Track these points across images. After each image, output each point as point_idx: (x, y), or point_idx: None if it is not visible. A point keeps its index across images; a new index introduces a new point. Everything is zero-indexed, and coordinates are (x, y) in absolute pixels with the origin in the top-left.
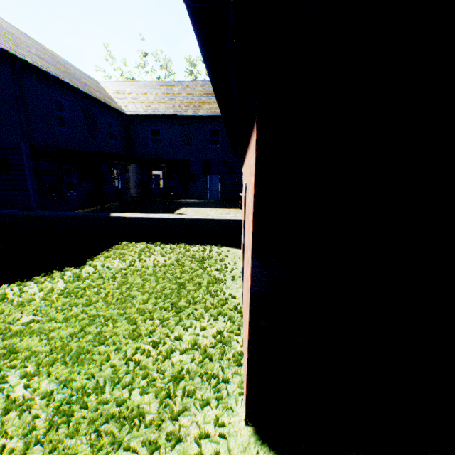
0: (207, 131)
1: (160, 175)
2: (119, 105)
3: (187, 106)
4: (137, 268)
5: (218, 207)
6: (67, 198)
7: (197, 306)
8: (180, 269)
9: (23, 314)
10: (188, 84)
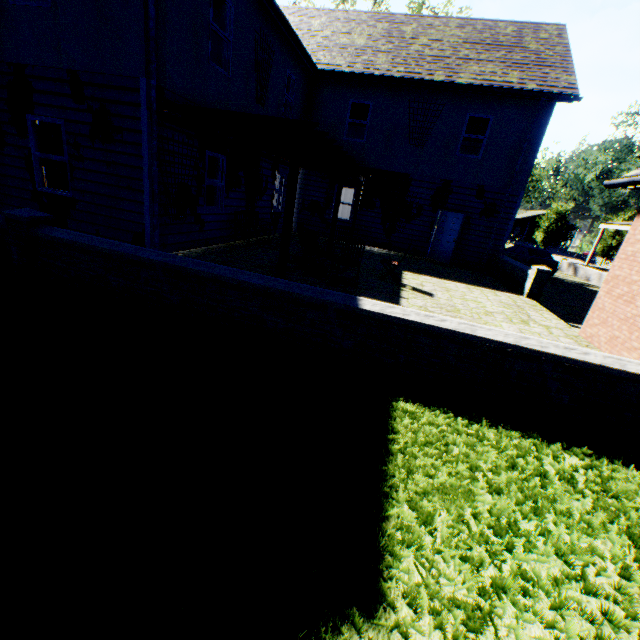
0: (463, 121)
1: None
2: None
3: (432, 64)
4: None
5: (473, 284)
6: (204, 218)
7: None
8: None
9: None
10: (429, 21)
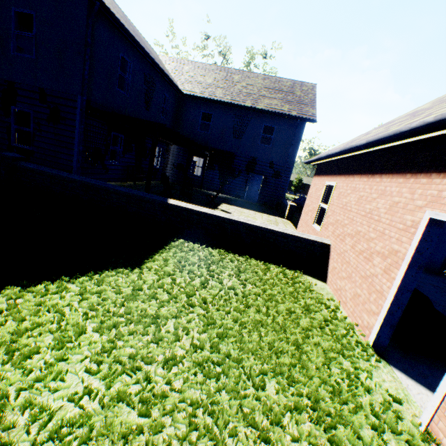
0: (261, 127)
1: (196, 162)
2: (175, 81)
3: (245, 97)
4: (215, 291)
5: (260, 212)
6: (108, 167)
7: (358, 418)
8: (275, 308)
9: (68, 363)
10: (248, 74)
